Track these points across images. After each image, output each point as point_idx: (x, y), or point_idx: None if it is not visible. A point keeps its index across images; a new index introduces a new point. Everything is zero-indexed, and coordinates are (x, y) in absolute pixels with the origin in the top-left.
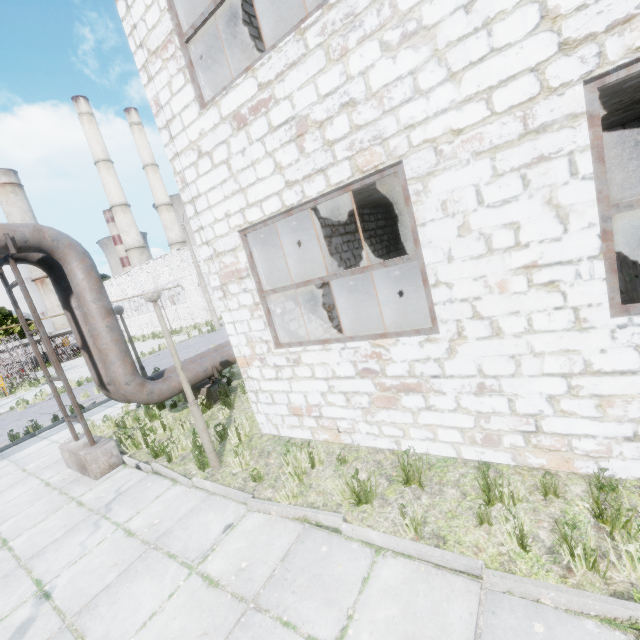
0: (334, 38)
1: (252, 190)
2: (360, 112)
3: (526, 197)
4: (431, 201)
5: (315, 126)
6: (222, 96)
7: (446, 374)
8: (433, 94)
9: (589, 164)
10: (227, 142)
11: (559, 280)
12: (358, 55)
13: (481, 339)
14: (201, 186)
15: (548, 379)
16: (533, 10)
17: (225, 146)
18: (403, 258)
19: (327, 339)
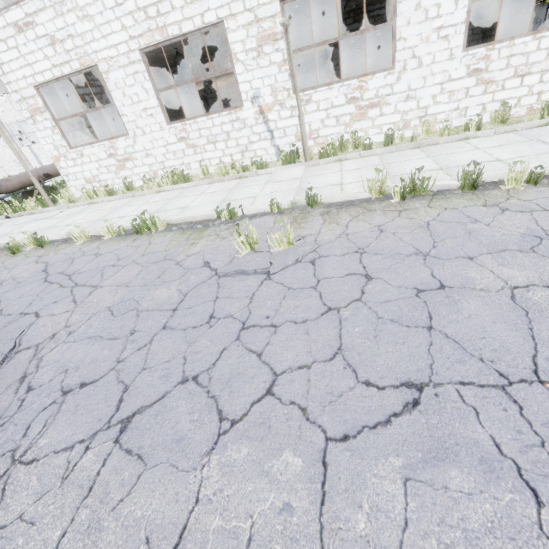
0: (57, 6)
1: (36, 66)
2: (76, 41)
3: (137, 85)
4: (111, 82)
5: (59, 41)
6: (5, 12)
7: (136, 151)
8: (100, 41)
9: (148, 76)
10: (14, 37)
11: (153, 114)
12: (69, 17)
13: (141, 136)
14: (3, 58)
15: (161, 148)
16: (120, 23)
17: (14, 39)
18: (110, 104)
19: (92, 142)
